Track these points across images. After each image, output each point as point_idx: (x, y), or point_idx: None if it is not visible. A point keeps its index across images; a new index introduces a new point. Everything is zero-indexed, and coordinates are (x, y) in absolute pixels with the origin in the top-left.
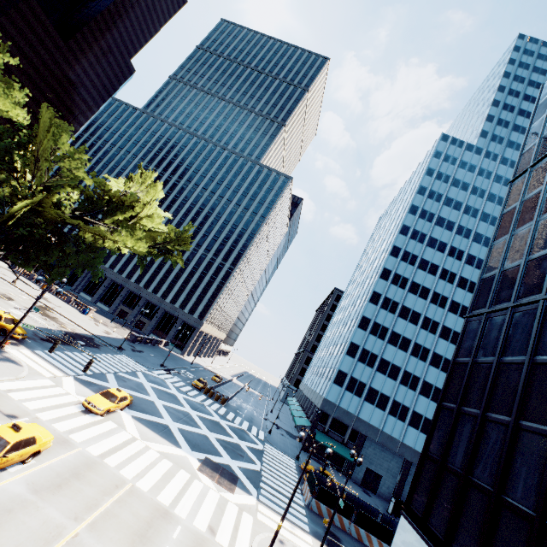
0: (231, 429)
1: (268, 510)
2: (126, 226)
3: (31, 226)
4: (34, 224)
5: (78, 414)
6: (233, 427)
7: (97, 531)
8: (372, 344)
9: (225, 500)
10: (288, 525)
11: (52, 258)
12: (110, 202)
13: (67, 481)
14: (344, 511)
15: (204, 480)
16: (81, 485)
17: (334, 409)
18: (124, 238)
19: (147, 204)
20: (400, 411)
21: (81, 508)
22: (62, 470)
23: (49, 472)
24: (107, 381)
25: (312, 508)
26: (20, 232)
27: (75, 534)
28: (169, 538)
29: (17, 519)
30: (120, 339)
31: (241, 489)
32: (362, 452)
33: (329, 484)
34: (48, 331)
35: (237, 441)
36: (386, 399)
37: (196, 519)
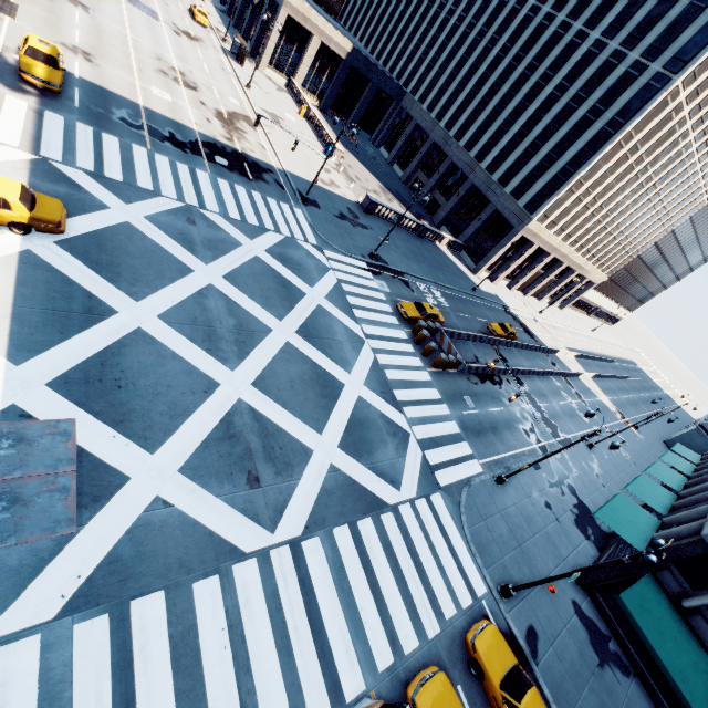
0: (356, 414)
1: None
2: None
3: None
4: None
5: None
6: (375, 415)
7: None
8: None
9: None
10: None
11: None
12: None
13: None
14: None
15: None
16: None
17: None
18: None
19: None
20: None
21: None
22: None
23: None
24: (131, 201)
25: None
26: None
27: None
28: None
29: None
30: (341, 198)
31: None
32: None
33: None
34: (172, 124)
35: (317, 443)
36: None
37: None
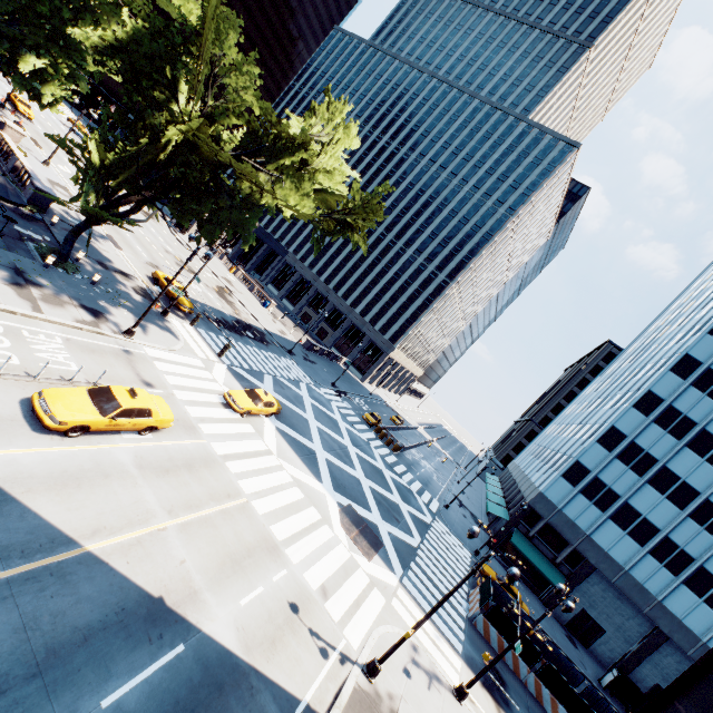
0: (394, 484)
1: (410, 601)
2: (292, 176)
3: (187, 167)
4: (189, 163)
5: (217, 404)
6: (398, 483)
7: (188, 534)
8: (652, 440)
9: (355, 564)
10: (432, 631)
11: (205, 211)
12: (278, 140)
13: (177, 469)
14: (523, 652)
15: (337, 530)
16: (190, 479)
17: (552, 513)
18: (287, 192)
19: (325, 147)
20: (673, 557)
21: (181, 502)
22: (177, 456)
23: (162, 452)
24: (262, 382)
25: (476, 625)
26: (175, 173)
27: (163, 528)
28: (267, 578)
29: (111, 487)
30: (294, 343)
31: (382, 559)
32: (582, 586)
33: (508, 610)
34: (219, 313)
35: (397, 501)
36: (652, 531)
37: (309, 570)
